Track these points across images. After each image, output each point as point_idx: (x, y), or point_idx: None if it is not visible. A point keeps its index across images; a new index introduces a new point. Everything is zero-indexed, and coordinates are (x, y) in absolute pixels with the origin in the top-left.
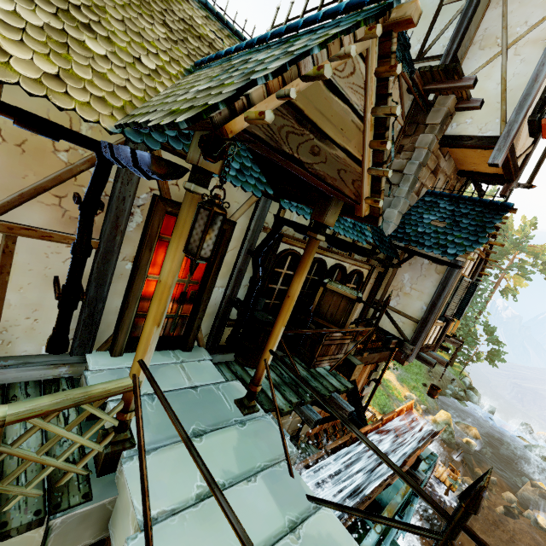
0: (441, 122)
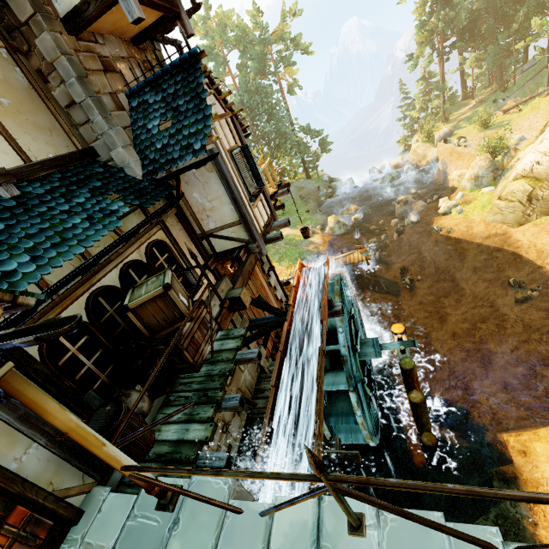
0: (34, 8)
